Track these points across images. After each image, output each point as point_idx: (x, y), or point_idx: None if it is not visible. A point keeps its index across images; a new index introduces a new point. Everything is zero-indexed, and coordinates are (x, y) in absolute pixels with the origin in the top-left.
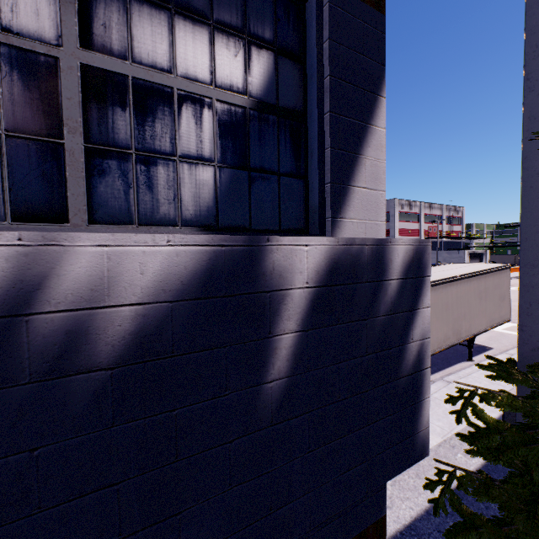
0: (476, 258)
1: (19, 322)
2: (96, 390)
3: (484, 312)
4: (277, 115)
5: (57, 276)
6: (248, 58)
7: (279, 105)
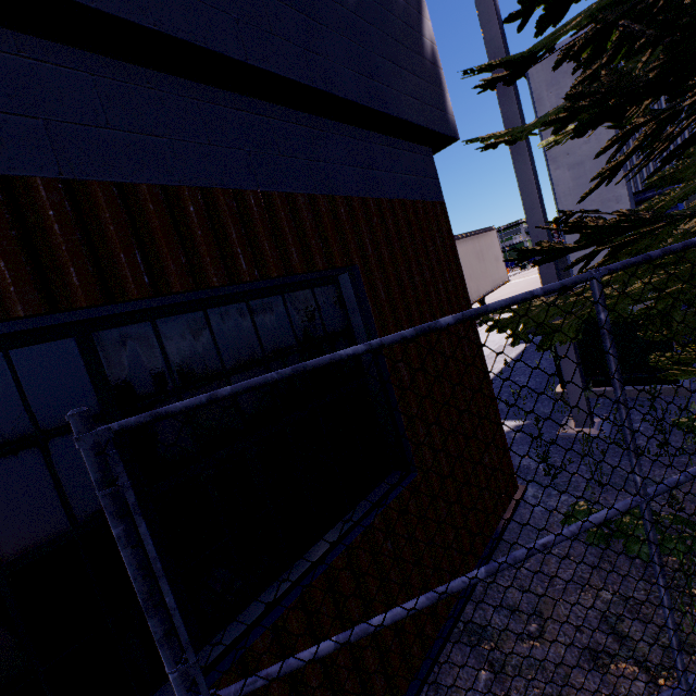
0: None
1: None
2: None
3: (486, 273)
4: None
5: None
6: None
7: None
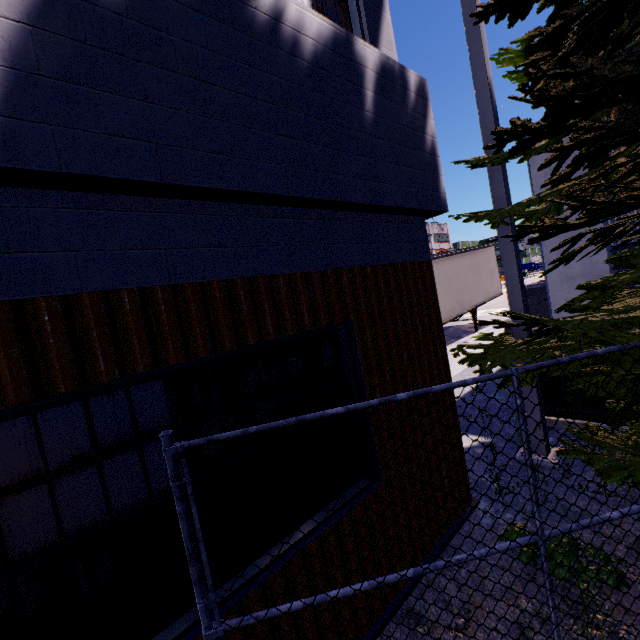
0: None
1: (279, 25)
2: (306, 71)
3: (480, 286)
4: None
5: (287, 12)
6: None
7: None
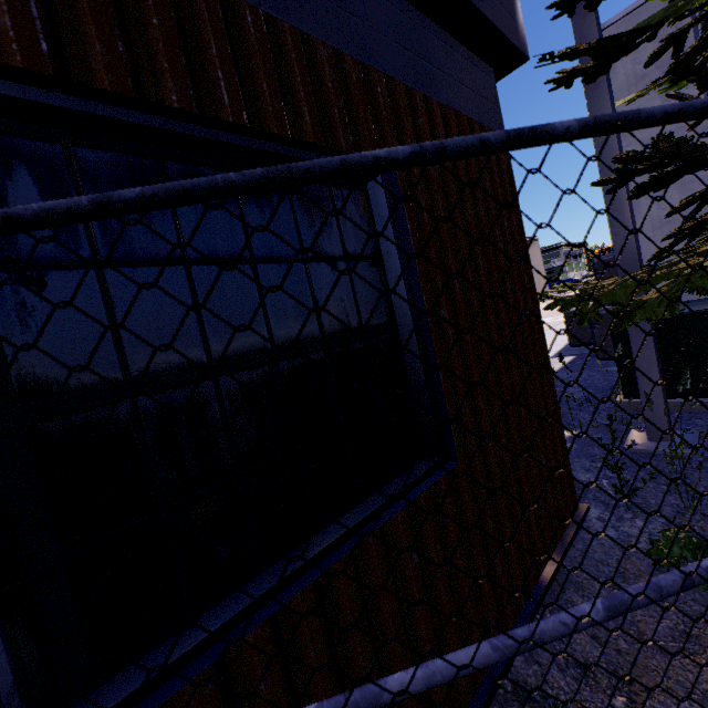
0: None
1: None
2: None
3: None
4: None
5: None
6: None
7: None
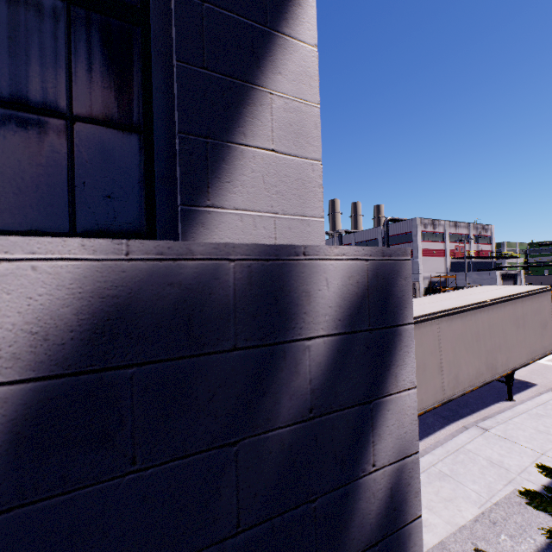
0: (509, 279)
1: None
2: None
3: (523, 343)
4: (66, 0)
5: None
6: None
7: None
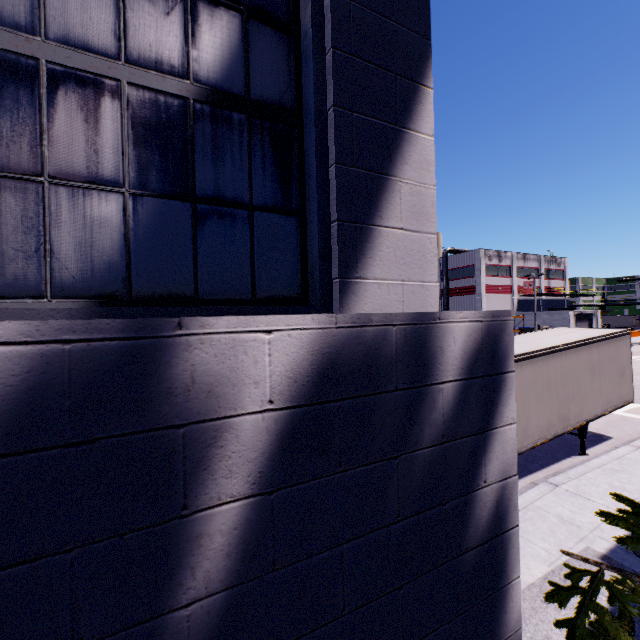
0: (584, 319)
1: None
2: None
3: (599, 392)
4: (247, 113)
5: None
6: (192, 19)
7: (250, 97)
